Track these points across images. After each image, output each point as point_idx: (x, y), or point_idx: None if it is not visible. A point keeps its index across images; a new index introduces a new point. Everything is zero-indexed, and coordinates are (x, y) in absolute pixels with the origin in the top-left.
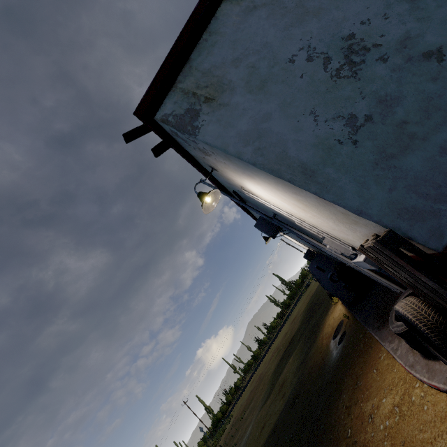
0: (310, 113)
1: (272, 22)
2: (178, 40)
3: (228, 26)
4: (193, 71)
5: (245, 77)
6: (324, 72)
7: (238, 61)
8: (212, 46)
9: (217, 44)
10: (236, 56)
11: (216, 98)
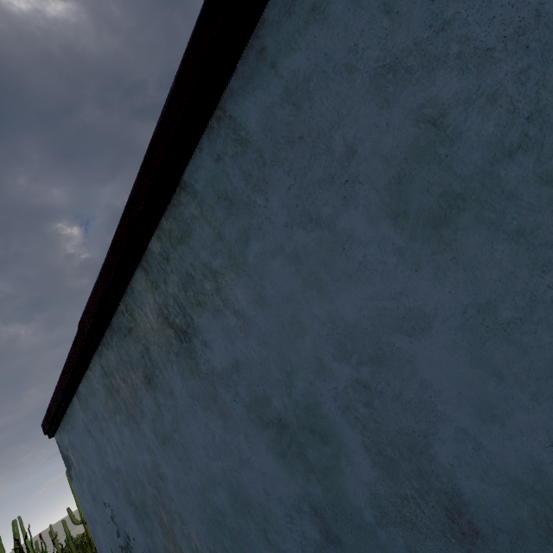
0: (111, 549)
1: (98, 460)
2: (52, 402)
3: (79, 424)
4: (66, 431)
5: (87, 479)
6: (117, 538)
7: (84, 461)
8: (73, 427)
9: (75, 430)
10: (83, 456)
11: (77, 471)
